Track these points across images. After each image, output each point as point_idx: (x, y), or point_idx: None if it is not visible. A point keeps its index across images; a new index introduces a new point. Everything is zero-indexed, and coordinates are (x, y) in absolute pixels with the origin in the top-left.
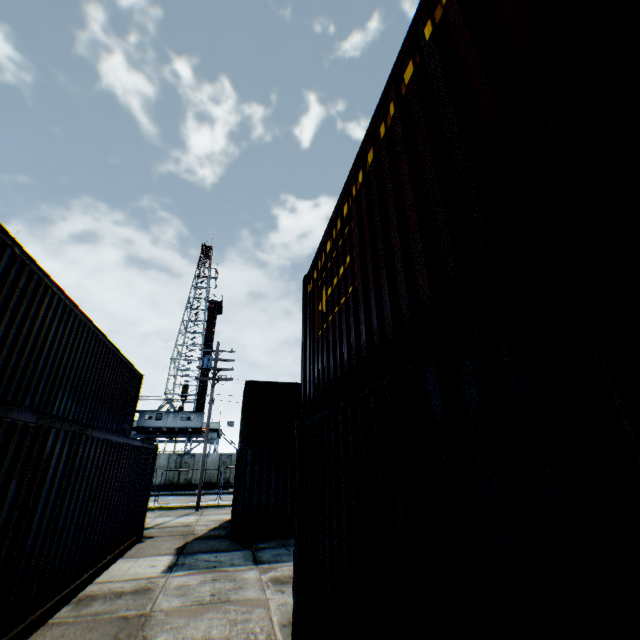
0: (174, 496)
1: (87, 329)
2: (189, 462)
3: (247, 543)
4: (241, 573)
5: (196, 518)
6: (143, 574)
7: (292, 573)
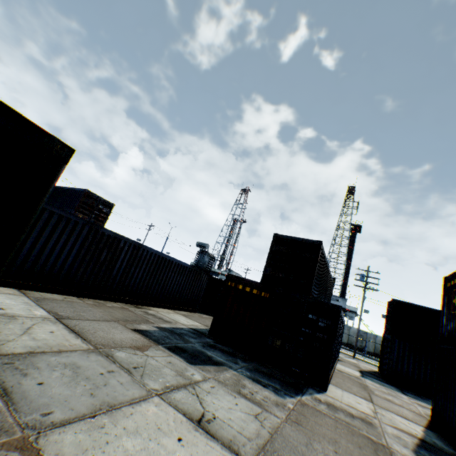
0: None
1: (328, 272)
2: None
3: (394, 385)
4: (397, 393)
5: (356, 362)
6: (352, 372)
7: (426, 406)
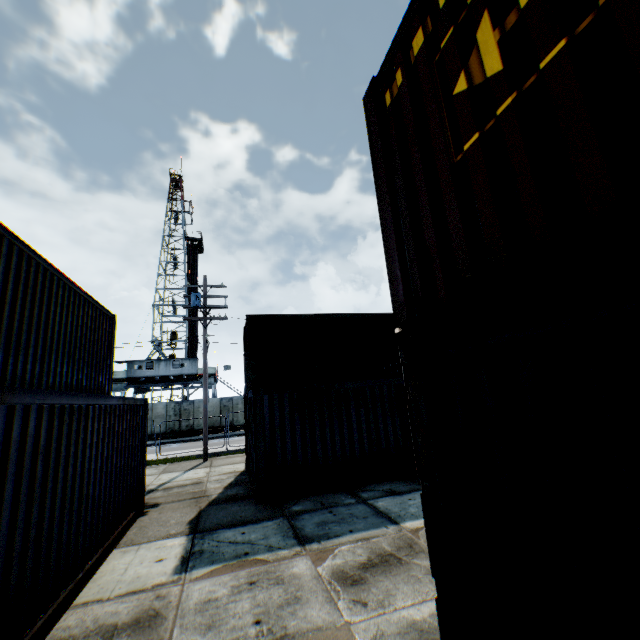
0: (178, 444)
1: None
2: (189, 409)
3: (277, 506)
4: (287, 566)
5: (206, 472)
6: (146, 580)
7: (359, 560)
